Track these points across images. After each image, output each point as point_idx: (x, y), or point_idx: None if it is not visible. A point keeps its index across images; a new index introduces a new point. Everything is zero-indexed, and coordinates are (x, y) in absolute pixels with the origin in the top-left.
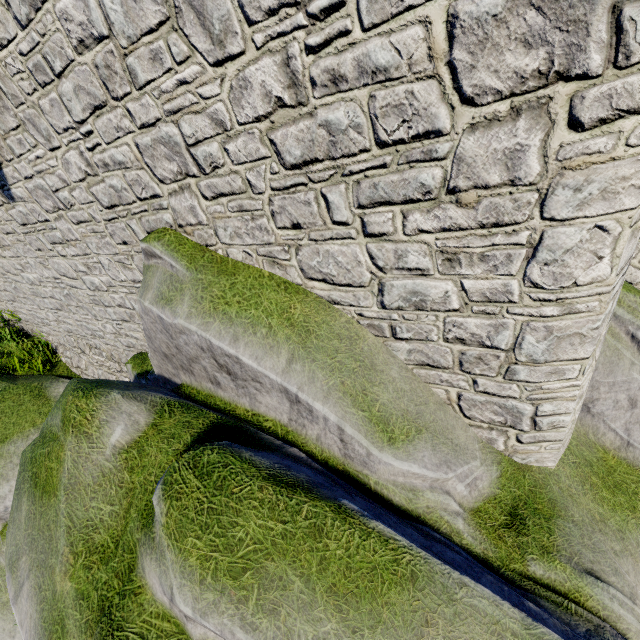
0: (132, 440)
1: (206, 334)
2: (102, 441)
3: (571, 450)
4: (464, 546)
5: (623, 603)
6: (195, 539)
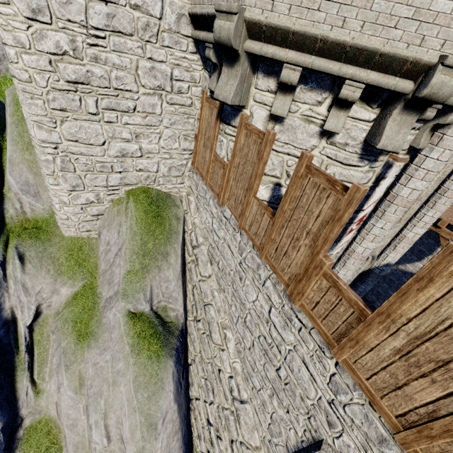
0: None
1: (7, 99)
2: None
3: (79, 239)
4: (5, 215)
5: (14, 263)
6: None
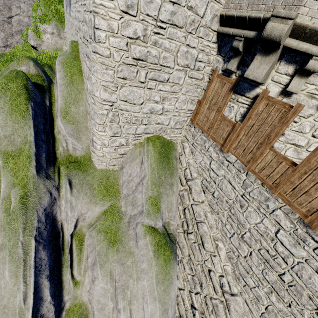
0: (25, 72)
1: (57, 66)
2: (20, 66)
3: (107, 171)
4: (56, 151)
5: (66, 187)
6: (4, 79)
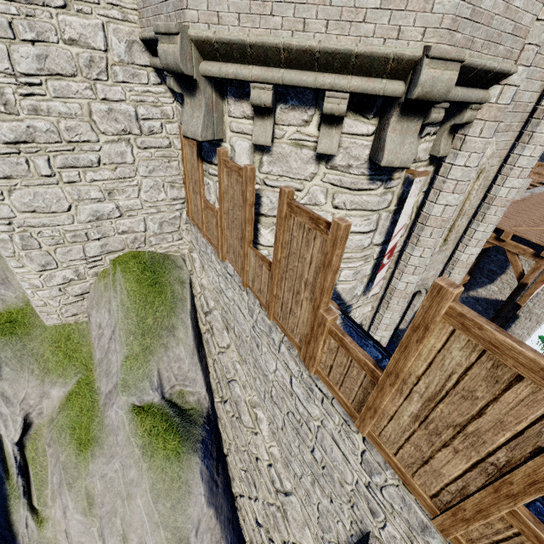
0: None
1: None
2: None
3: (65, 327)
4: None
5: None
6: None
